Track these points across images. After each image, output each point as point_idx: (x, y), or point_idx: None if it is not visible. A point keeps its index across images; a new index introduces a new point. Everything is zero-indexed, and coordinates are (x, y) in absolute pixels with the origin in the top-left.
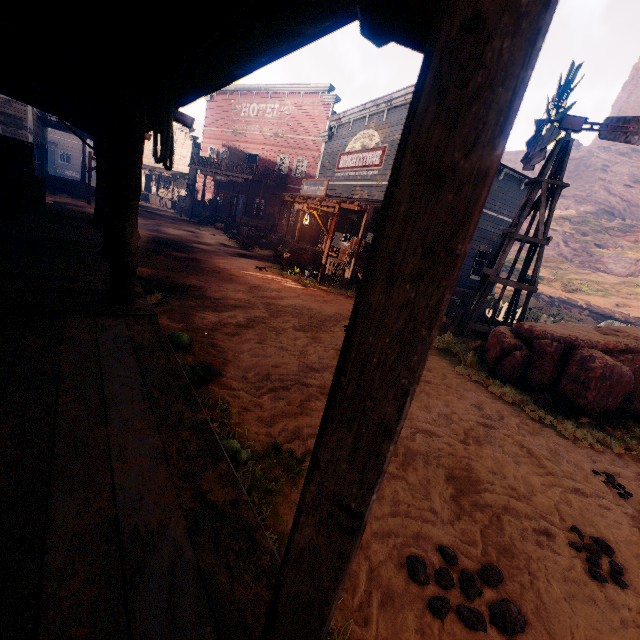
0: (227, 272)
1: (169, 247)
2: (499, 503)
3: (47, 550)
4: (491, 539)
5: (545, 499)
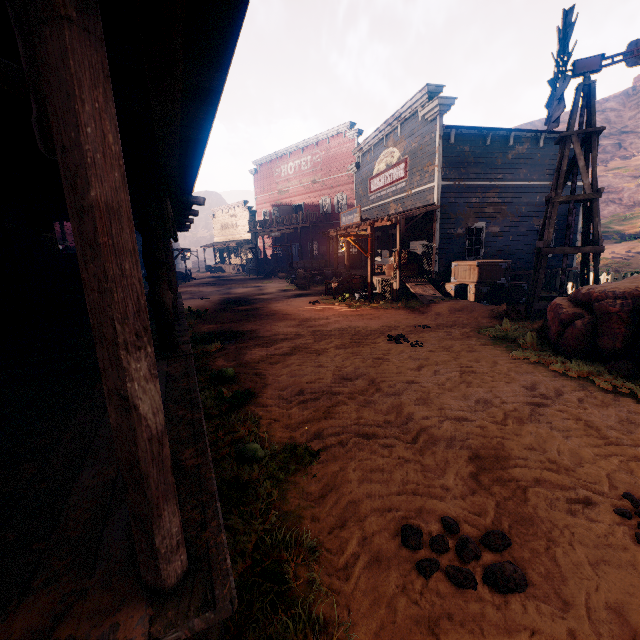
0: (282, 313)
1: (235, 304)
2: (529, 476)
3: (71, 495)
4: (508, 510)
5: (594, 469)
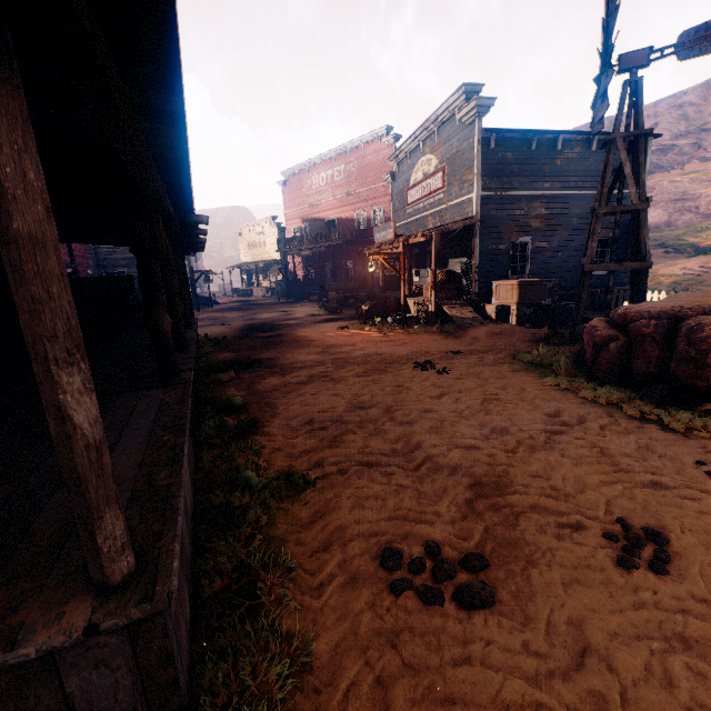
0: (306, 339)
1: (257, 330)
2: (525, 503)
3: (43, 511)
4: (496, 534)
5: (595, 495)
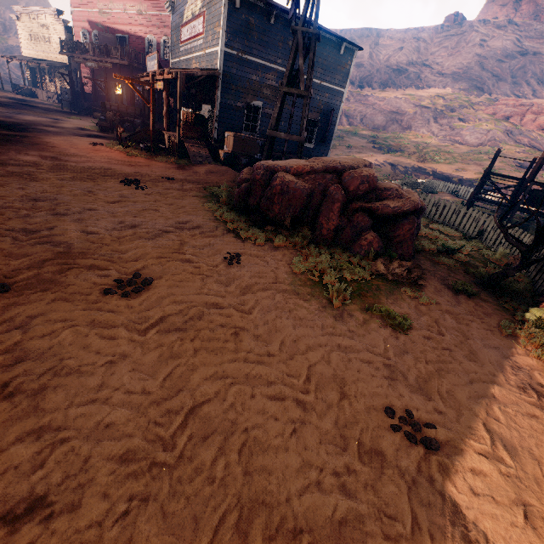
0: (48, 145)
1: (2, 127)
2: (88, 263)
3: None
4: (41, 277)
5: (141, 262)
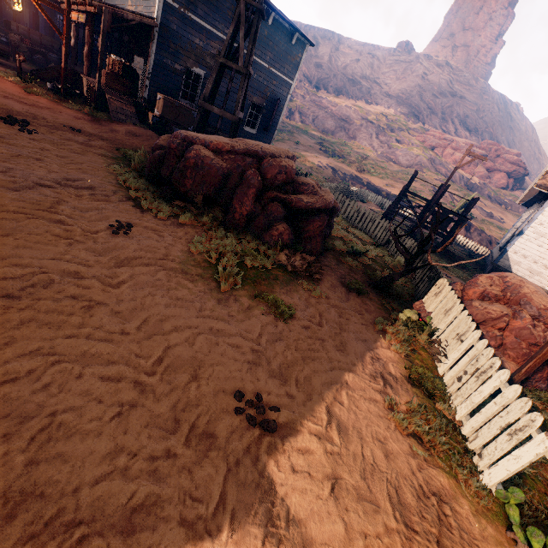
0: None
1: None
2: None
3: None
4: None
5: None
